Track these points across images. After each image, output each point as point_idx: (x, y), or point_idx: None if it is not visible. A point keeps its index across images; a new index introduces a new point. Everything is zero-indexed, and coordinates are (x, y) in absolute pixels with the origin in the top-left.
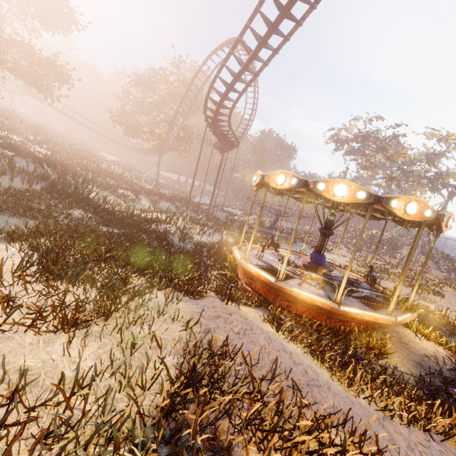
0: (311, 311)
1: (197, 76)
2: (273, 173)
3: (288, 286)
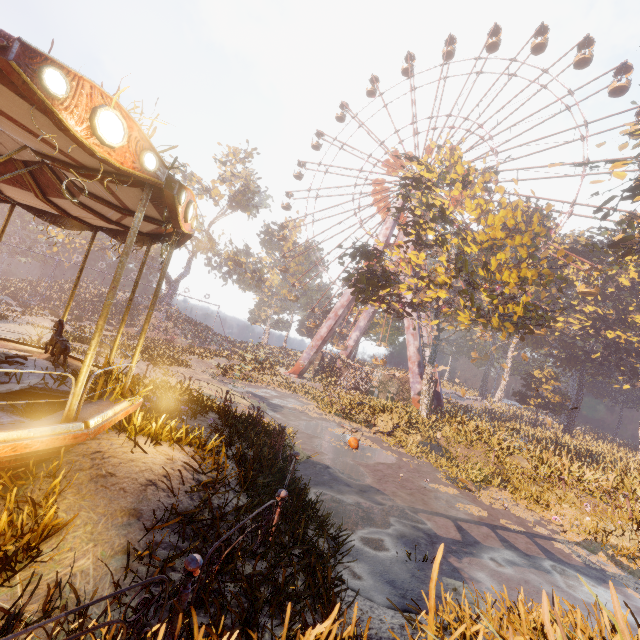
0: None
1: None
2: None
3: None
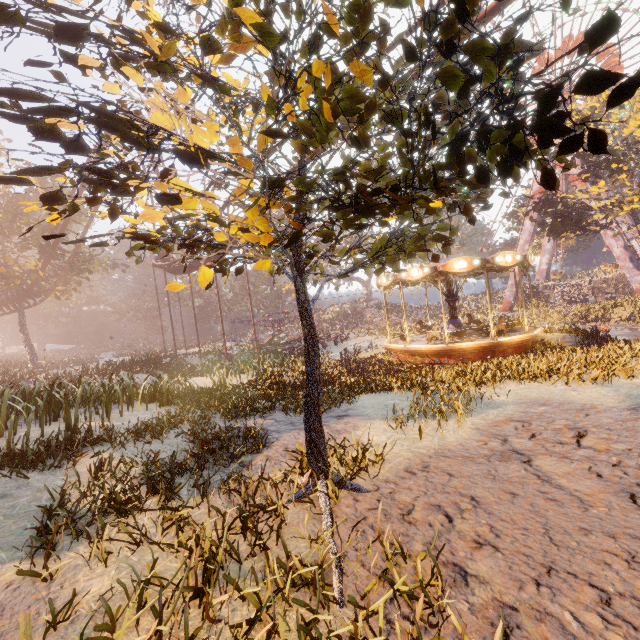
0: (516, 349)
1: None
2: (449, 262)
3: (505, 339)
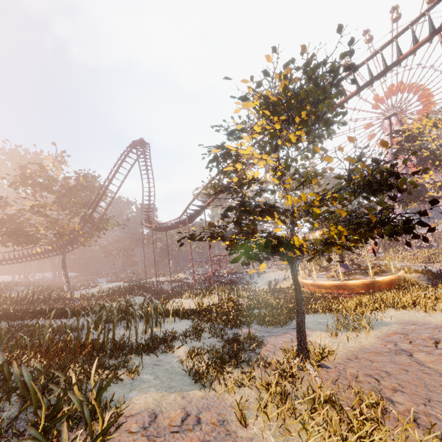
0: (387, 285)
1: (117, 171)
2: None
3: (380, 278)
